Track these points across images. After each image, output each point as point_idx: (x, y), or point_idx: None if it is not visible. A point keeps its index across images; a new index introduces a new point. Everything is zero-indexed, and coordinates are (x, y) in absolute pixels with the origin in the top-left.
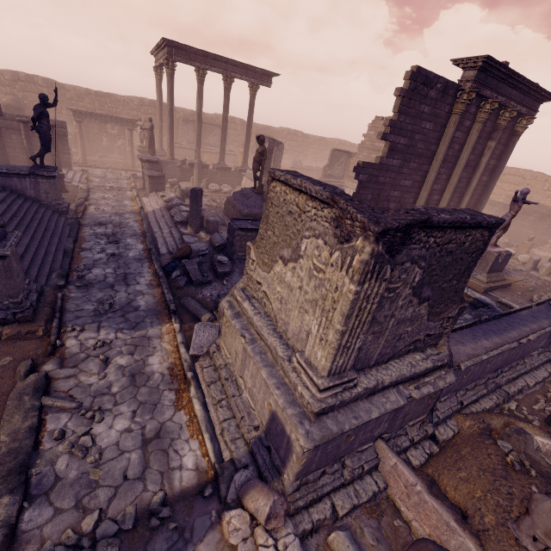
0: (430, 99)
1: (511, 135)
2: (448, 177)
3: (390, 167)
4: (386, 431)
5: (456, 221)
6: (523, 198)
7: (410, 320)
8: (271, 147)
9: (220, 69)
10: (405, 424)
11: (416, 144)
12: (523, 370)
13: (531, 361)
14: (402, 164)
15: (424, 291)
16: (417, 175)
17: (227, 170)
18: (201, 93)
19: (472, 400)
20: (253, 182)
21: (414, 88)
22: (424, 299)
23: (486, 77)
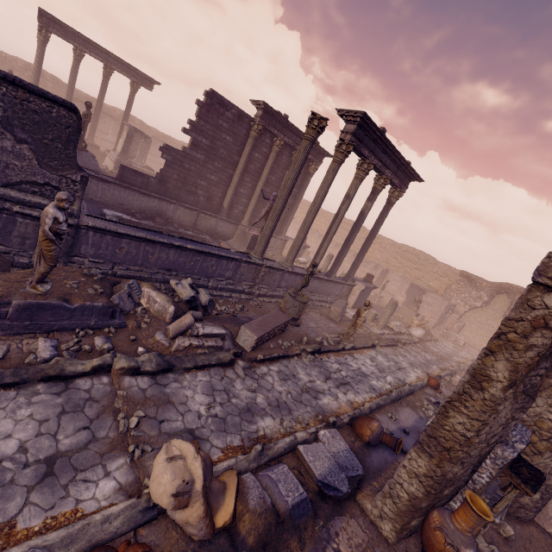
0: (228, 118)
1: (307, 174)
2: (255, 188)
3: (195, 158)
4: (1, 242)
5: (14, 79)
6: (274, 199)
7: (14, 154)
8: (131, 134)
9: (100, 57)
10: (31, 251)
11: (218, 148)
12: (201, 283)
13: (215, 282)
14: (207, 160)
15: (18, 132)
16: (223, 174)
17: (95, 147)
18: (76, 70)
19: (127, 274)
20: (111, 160)
21: (211, 104)
22: (21, 139)
23: (272, 120)
